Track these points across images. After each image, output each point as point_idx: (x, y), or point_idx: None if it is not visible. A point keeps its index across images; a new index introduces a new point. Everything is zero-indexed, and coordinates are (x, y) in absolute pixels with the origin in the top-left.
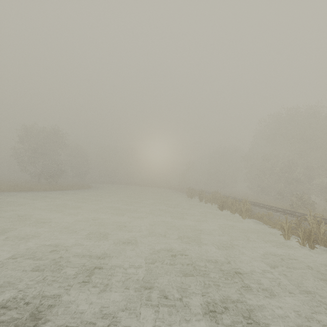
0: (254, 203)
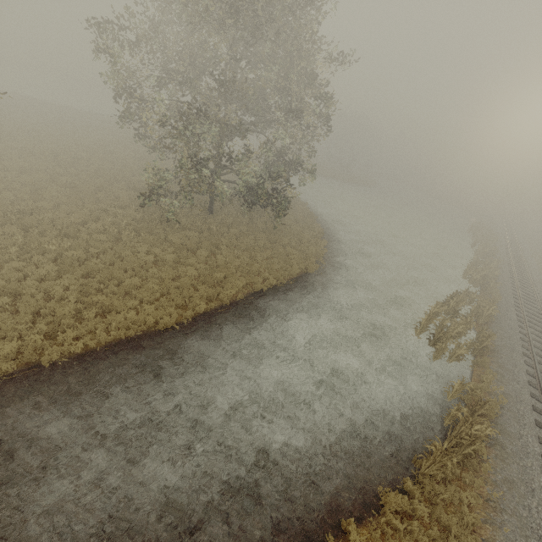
0: (522, 259)
